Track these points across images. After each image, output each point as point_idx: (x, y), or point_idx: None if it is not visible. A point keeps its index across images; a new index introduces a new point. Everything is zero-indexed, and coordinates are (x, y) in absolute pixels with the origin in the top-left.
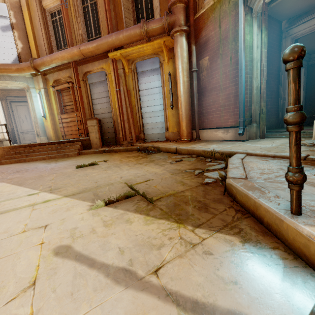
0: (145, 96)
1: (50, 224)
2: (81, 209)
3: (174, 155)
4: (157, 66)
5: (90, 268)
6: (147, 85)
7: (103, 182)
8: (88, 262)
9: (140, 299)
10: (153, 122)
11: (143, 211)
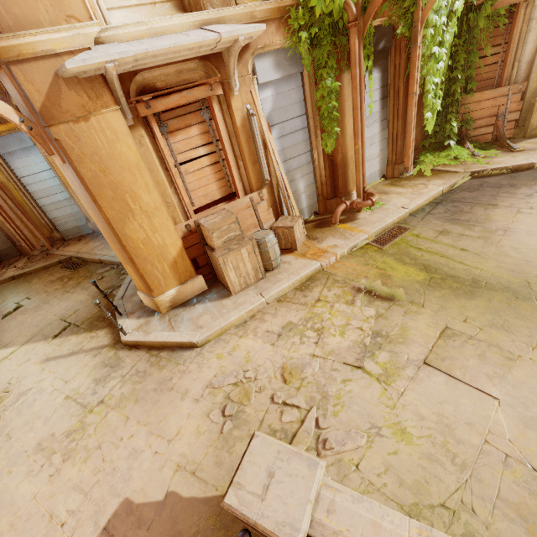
0: (33, 185)
1: (30, 358)
2: (42, 346)
3: (100, 268)
4: (30, 144)
5: (60, 358)
6: (28, 170)
7: (43, 324)
8: (59, 357)
9: (77, 355)
10: (64, 214)
11: (76, 333)
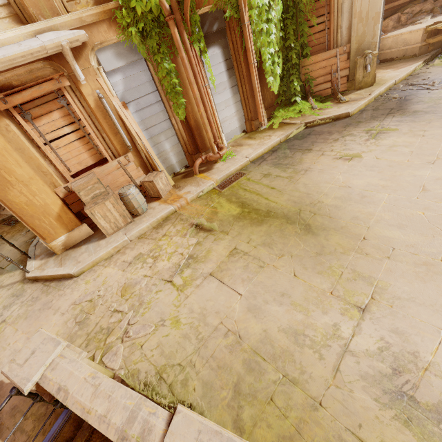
0: None
1: None
2: None
3: None
4: None
5: None
6: None
7: None
8: None
9: None
10: None
11: (1, 274)
